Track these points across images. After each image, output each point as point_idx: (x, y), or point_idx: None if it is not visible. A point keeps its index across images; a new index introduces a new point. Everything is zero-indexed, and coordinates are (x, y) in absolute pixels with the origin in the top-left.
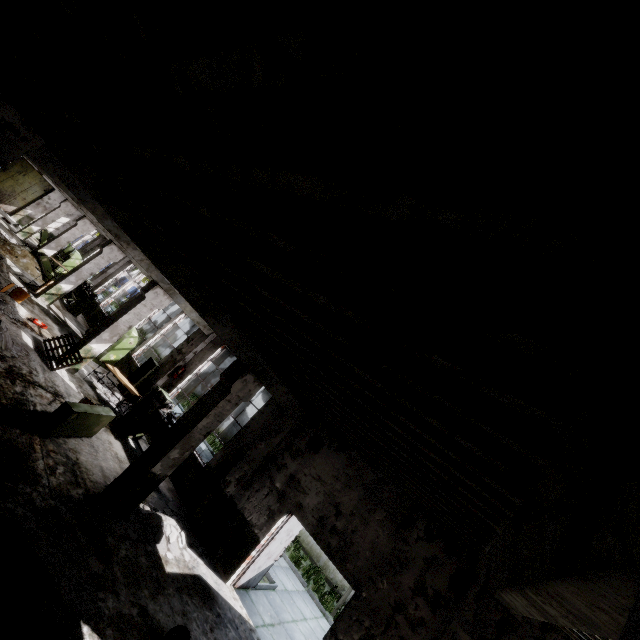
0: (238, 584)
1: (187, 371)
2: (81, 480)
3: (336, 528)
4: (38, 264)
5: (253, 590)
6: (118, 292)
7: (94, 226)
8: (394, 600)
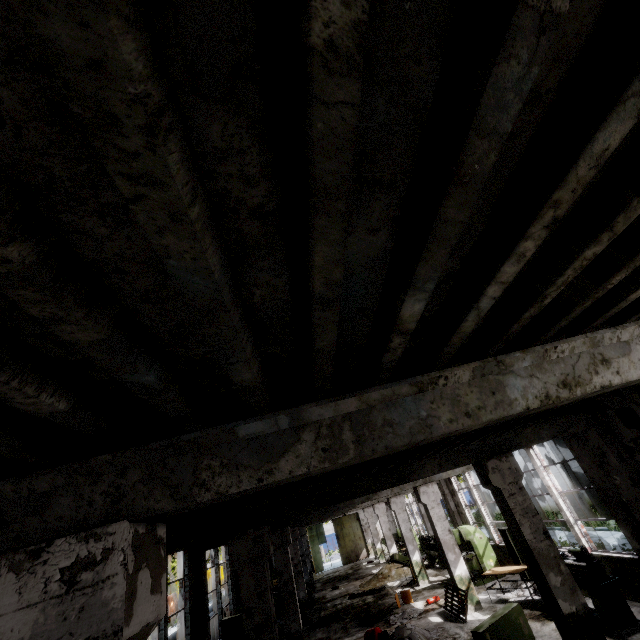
0: None
1: None
2: None
3: None
4: (399, 564)
5: None
6: None
7: (381, 503)
8: None
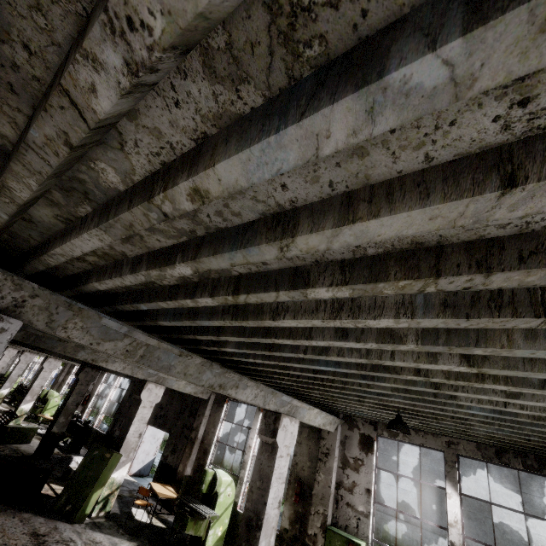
0: (131, 473)
1: (91, 396)
2: (20, 453)
3: (161, 415)
4: None
5: (150, 478)
6: (48, 381)
7: (16, 349)
8: (183, 425)
